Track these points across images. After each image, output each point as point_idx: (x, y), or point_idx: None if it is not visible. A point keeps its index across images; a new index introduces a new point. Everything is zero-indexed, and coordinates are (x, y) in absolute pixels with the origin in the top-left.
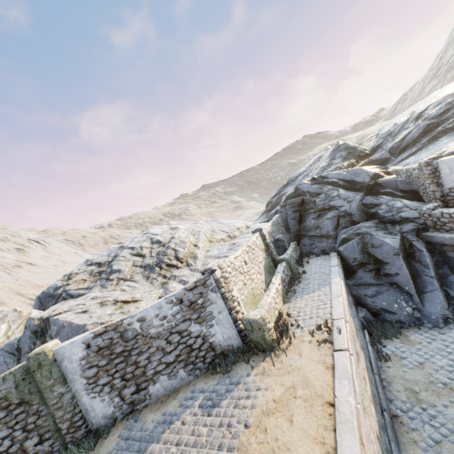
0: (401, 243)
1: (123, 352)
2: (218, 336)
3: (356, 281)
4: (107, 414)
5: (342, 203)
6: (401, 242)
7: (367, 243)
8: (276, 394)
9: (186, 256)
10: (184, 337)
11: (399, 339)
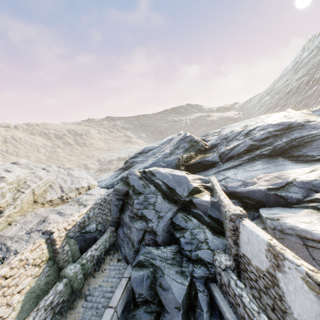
0: (187, 291)
1: None
2: None
3: None
4: None
5: (153, 216)
6: (188, 289)
7: (157, 279)
8: None
9: None
10: None
11: None
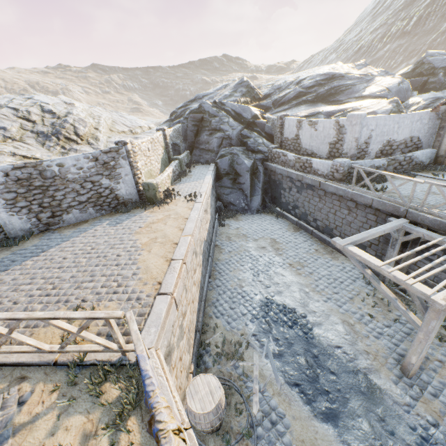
0: (252, 165)
1: (42, 187)
2: (122, 191)
3: (221, 184)
4: (25, 229)
5: (229, 129)
6: (253, 165)
7: (234, 161)
8: (159, 218)
9: (87, 135)
10: (96, 186)
11: (233, 218)
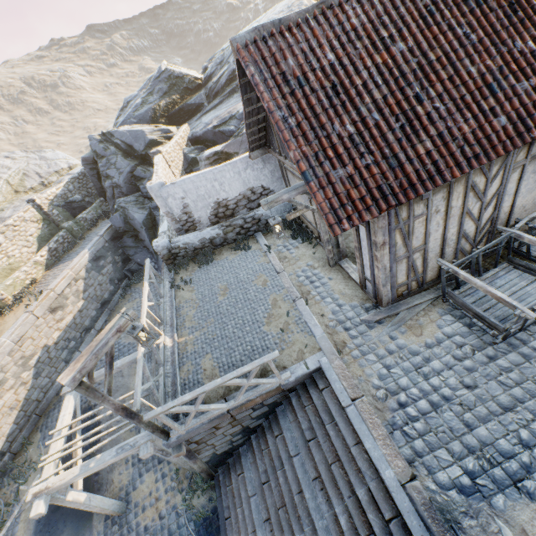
0: (148, 218)
1: None
2: None
3: (123, 244)
4: None
5: (115, 174)
6: (149, 217)
7: (127, 216)
8: None
9: None
10: None
11: (141, 283)
